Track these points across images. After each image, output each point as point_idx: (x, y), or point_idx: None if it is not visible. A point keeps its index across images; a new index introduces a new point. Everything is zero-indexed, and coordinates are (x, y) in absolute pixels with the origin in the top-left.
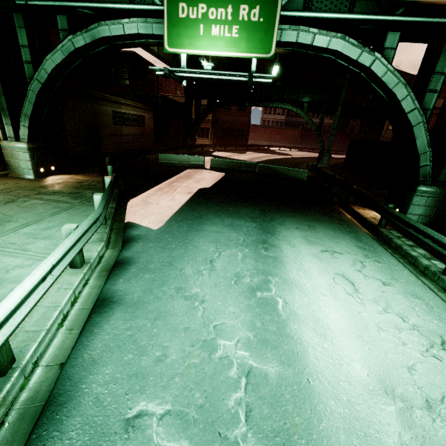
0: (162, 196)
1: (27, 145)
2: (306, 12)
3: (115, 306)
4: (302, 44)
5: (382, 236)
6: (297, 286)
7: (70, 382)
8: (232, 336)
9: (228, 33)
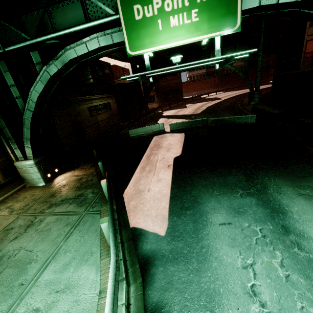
0: (149, 178)
1: (33, 161)
2: None
3: None
4: (265, 6)
5: None
6: None
7: None
8: None
9: (188, 19)
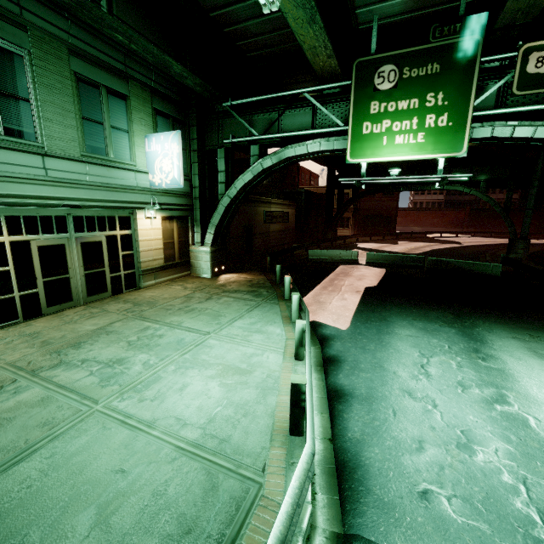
0: (331, 296)
1: (210, 249)
2: (502, 109)
3: (350, 398)
4: (498, 137)
5: None
6: None
7: (349, 453)
8: (486, 443)
9: (413, 139)
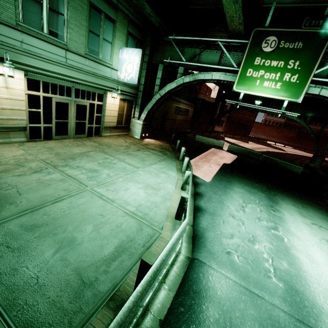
0: (204, 163)
1: (142, 122)
2: None
3: (204, 212)
4: (322, 95)
5: None
6: (295, 235)
7: (199, 232)
8: (261, 242)
9: (274, 86)
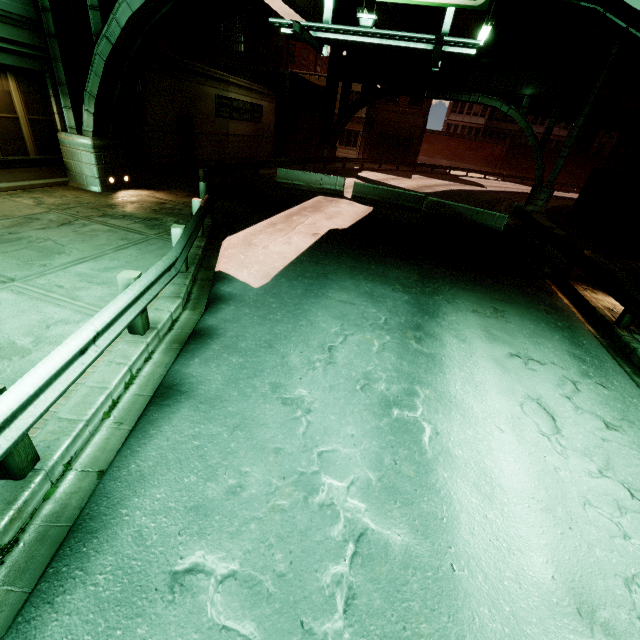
0: (274, 237)
1: (92, 142)
2: None
3: (182, 399)
4: None
5: (619, 343)
6: (458, 409)
7: (107, 501)
8: (344, 473)
9: None
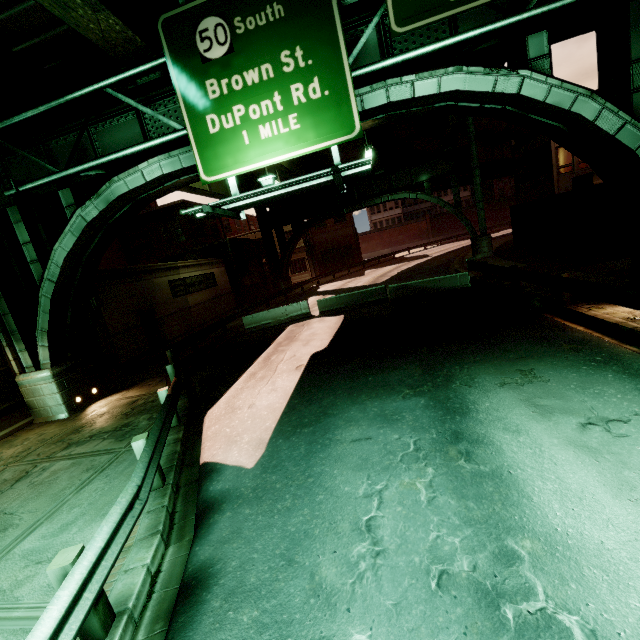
0: (257, 389)
1: (51, 372)
2: (388, 60)
3: None
4: (397, 102)
5: None
6: (587, 557)
7: None
8: None
9: (285, 127)
